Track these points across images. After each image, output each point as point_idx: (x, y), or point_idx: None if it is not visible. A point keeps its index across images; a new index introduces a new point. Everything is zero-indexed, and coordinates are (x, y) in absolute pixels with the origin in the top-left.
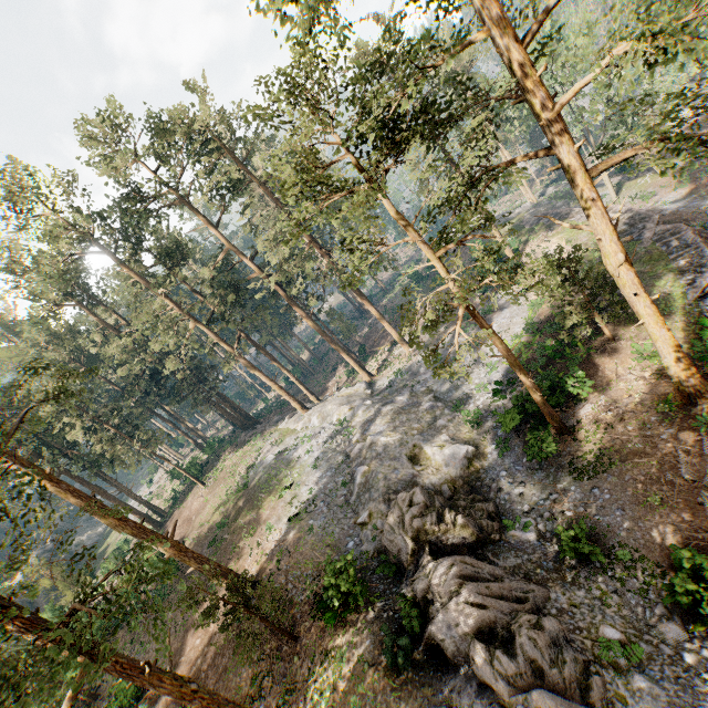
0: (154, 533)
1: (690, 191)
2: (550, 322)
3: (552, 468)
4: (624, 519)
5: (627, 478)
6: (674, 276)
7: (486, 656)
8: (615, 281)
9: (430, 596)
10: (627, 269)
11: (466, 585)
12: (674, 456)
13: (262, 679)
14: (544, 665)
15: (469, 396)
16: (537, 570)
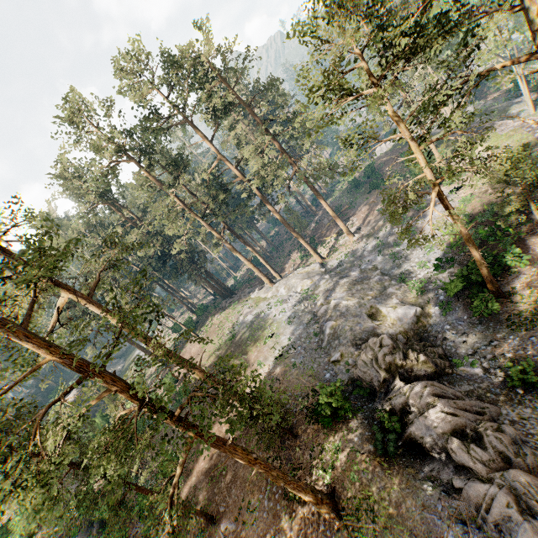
0: (188, 362)
1: None
2: (480, 213)
3: (491, 323)
4: None
5: None
6: None
7: (463, 448)
8: None
9: (406, 409)
10: None
11: (439, 401)
12: None
13: (272, 462)
14: (509, 456)
15: (411, 271)
16: (487, 394)
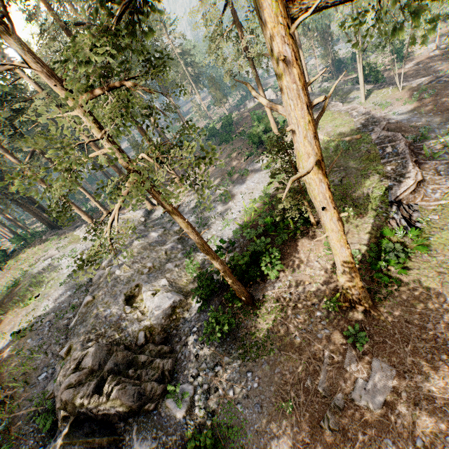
0: None
1: (415, 108)
2: None
3: (229, 337)
4: (258, 418)
5: (277, 371)
6: (379, 179)
7: None
8: (307, 188)
9: None
10: (320, 178)
11: None
12: (320, 360)
13: None
14: None
15: None
16: None
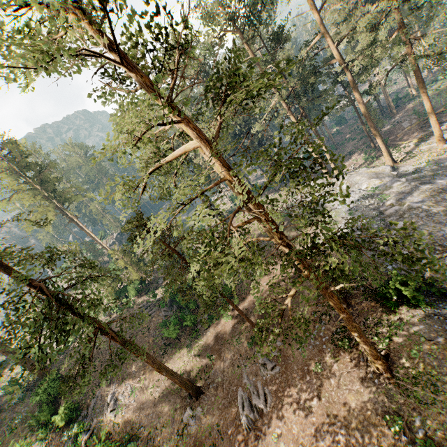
0: None
1: None
2: None
3: None
4: None
5: None
6: None
7: None
8: None
9: None
10: None
11: None
12: None
13: (321, 315)
14: None
15: None
16: None
